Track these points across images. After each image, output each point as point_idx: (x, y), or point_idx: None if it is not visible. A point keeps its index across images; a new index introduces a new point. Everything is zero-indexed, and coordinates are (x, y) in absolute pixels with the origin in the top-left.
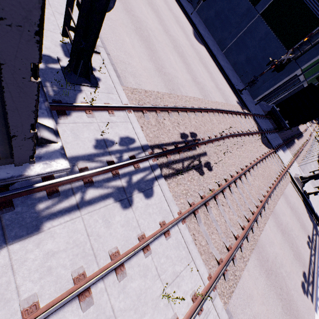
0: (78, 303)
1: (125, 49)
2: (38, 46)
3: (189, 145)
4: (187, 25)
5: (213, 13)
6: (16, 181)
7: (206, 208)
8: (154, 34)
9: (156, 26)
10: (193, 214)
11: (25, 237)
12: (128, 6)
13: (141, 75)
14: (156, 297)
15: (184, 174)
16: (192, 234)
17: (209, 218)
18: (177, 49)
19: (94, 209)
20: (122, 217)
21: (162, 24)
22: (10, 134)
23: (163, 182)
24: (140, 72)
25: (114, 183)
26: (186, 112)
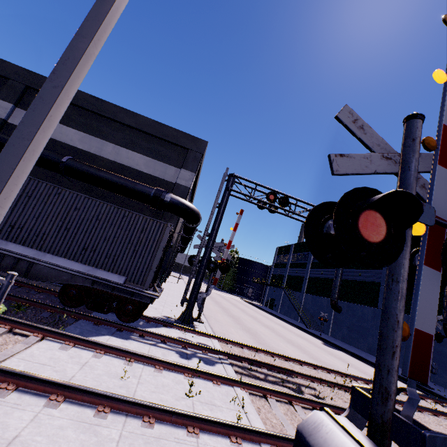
0: (123, 361)
1: (228, 331)
2: (166, 244)
3: (276, 365)
4: (313, 339)
5: (346, 329)
6: (140, 293)
7: (293, 406)
8: (263, 333)
9: (267, 332)
10: (264, 398)
11: (119, 338)
12: (241, 323)
13: (238, 339)
14: (180, 396)
15: (266, 382)
16: (256, 407)
17: (297, 416)
18: (292, 343)
19: (160, 349)
20: (177, 359)
21: (276, 333)
22: (151, 268)
23: (229, 366)
24: (238, 339)
25: (181, 349)
26: (287, 361)
